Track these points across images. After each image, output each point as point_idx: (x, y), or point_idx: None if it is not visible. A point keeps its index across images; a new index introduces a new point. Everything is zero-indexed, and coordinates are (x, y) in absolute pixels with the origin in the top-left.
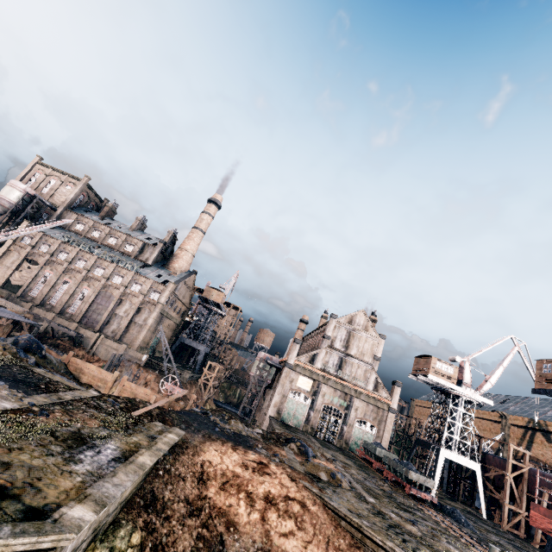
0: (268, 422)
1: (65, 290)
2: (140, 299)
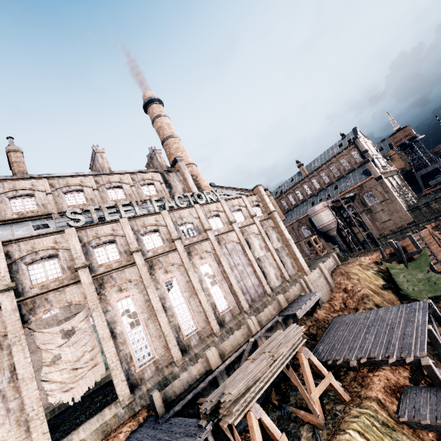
0: (409, 214)
1: (183, 293)
2: (257, 223)
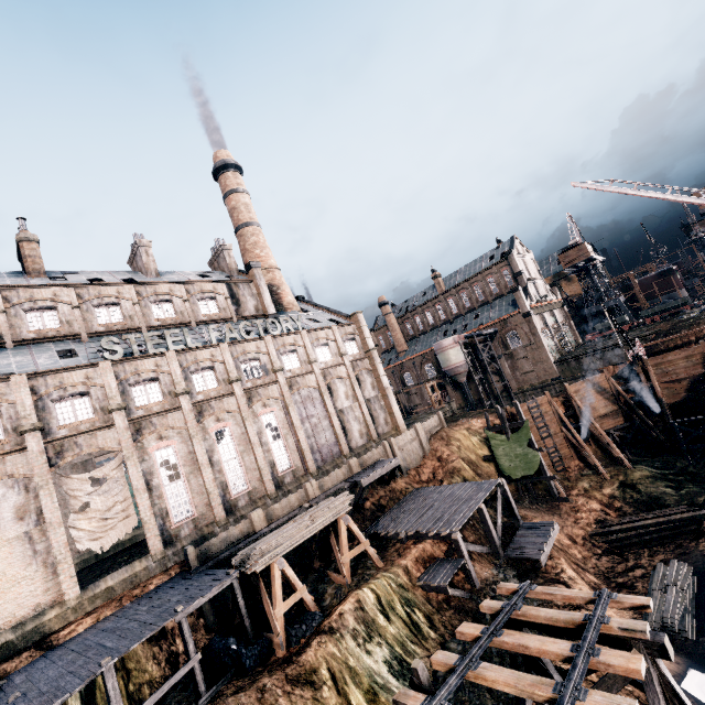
0: (555, 367)
1: (236, 447)
2: (348, 365)
